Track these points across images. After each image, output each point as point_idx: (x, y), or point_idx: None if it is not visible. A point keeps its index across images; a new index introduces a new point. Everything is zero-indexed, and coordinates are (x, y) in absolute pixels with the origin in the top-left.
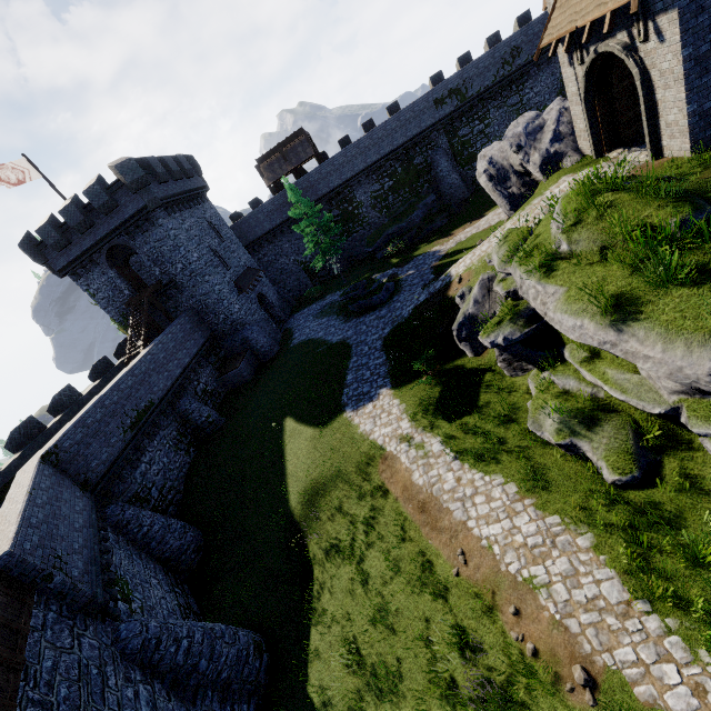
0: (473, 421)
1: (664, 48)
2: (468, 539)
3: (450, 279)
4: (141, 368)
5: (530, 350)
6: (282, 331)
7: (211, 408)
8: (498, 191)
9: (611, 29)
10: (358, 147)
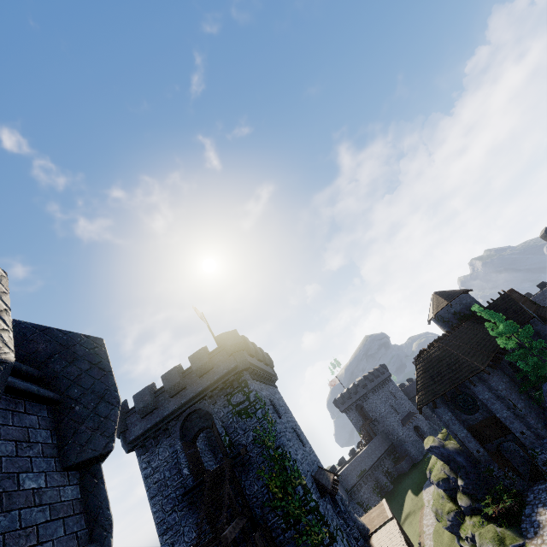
0: None
1: None
2: (422, 524)
3: None
4: (362, 455)
5: None
6: None
7: (389, 480)
8: None
9: None
10: None
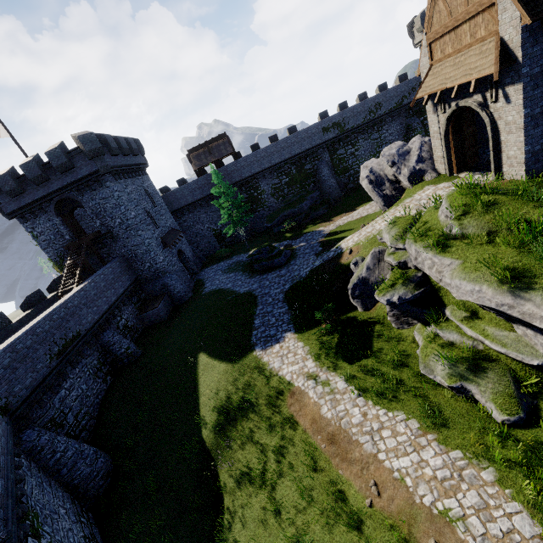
0: (371, 364)
1: (510, 107)
2: (380, 471)
3: (341, 250)
4: (74, 301)
5: (416, 308)
6: (195, 281)
7: (129, 341)
8: (375, 192)
9: (475, 90)
10: (266, 151)
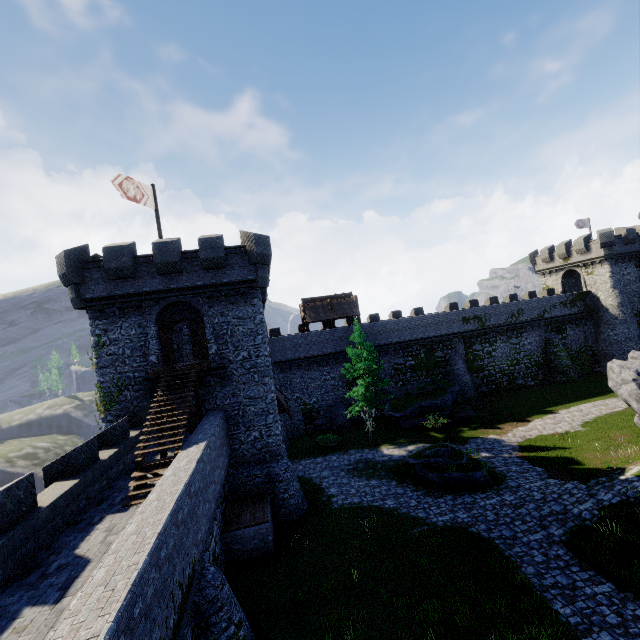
0: None
1: None
2: None
3: None
4: (195, 482)
5: None
6: None
7: None
8: None
9: None
10: (397, 324)
